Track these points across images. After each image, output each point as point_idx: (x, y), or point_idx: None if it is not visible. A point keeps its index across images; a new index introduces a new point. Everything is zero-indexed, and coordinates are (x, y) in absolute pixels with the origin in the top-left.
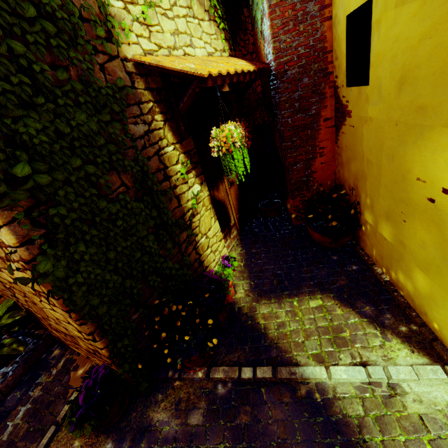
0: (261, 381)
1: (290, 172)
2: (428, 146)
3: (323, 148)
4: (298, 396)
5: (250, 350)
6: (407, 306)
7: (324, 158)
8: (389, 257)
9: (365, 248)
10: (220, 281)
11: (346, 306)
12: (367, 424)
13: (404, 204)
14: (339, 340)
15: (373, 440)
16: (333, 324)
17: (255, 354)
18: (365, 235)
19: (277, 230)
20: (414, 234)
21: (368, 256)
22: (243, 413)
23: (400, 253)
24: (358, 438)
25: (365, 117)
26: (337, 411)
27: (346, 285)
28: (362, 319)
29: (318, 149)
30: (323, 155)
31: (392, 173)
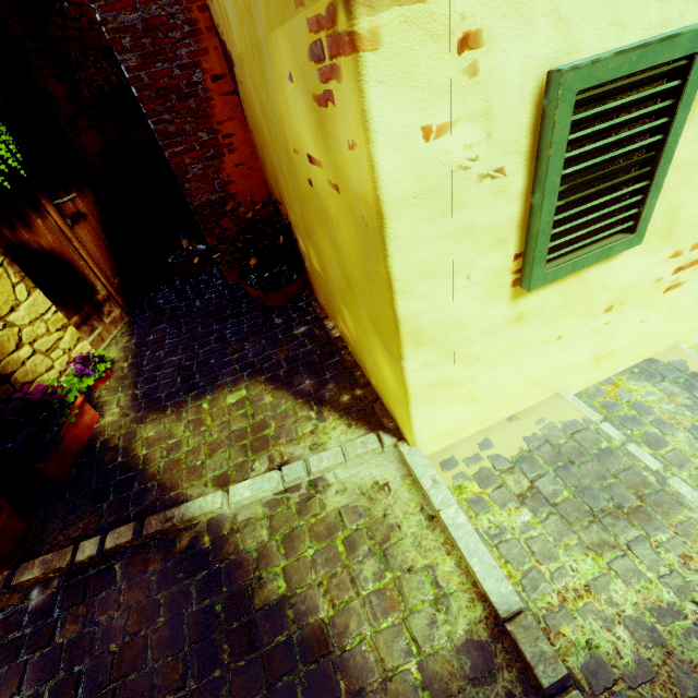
0: (117, 553)
1: (185, 185)
2: (278, 81)
3: (229, 135)
4: (175, 553)
5: (110, 507)
6: (354, 366)
7: (238, 156)
8: (329, 300)
9: (318, 298)
10: (52, 402)
11: (278, 389)
12: (269, 552)
13: (304, 203)
14: (257, 442)
15: (272, 572)
16: (255, 421)
17: (118, 511)
18: (311, 276)
19: (198, 296)
20: (324, 250)
21: (321, 308)
22: (70, 622)
23: (329, 288)
24: (251, 579)
25: (239, 56)
26: (230, 551)
27: (286, 357)
28: (297, 401)
29: (222, 138)
30: (235, 150)
31: (283, 154)
